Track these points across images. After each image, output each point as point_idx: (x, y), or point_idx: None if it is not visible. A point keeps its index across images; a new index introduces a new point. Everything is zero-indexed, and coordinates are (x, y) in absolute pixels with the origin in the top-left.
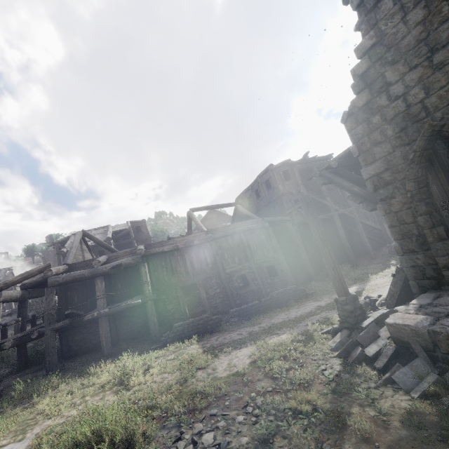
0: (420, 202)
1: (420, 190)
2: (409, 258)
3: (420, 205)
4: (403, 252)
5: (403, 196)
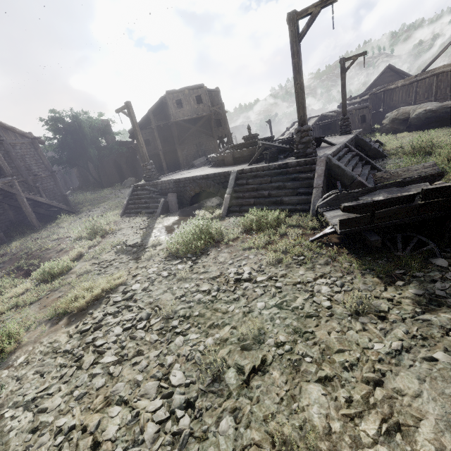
0: (78, 171)
1: (78, 169)
2: (79, 180)
3: (78, 172)
4: (78, 179)
5: (76, 170)
